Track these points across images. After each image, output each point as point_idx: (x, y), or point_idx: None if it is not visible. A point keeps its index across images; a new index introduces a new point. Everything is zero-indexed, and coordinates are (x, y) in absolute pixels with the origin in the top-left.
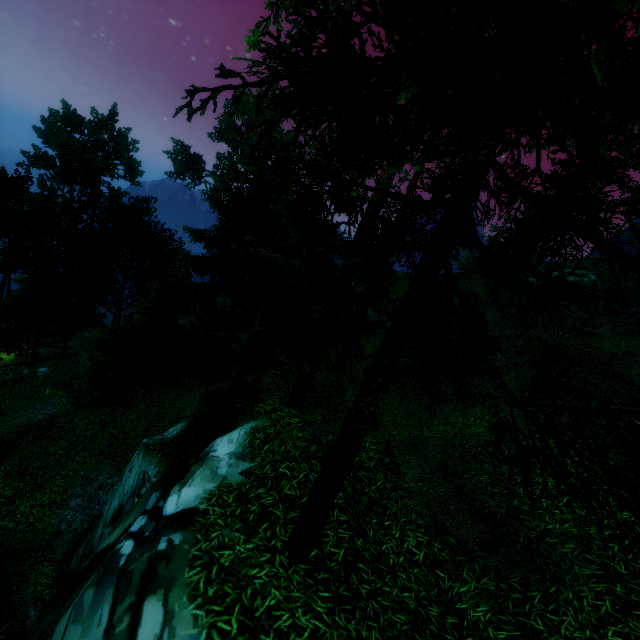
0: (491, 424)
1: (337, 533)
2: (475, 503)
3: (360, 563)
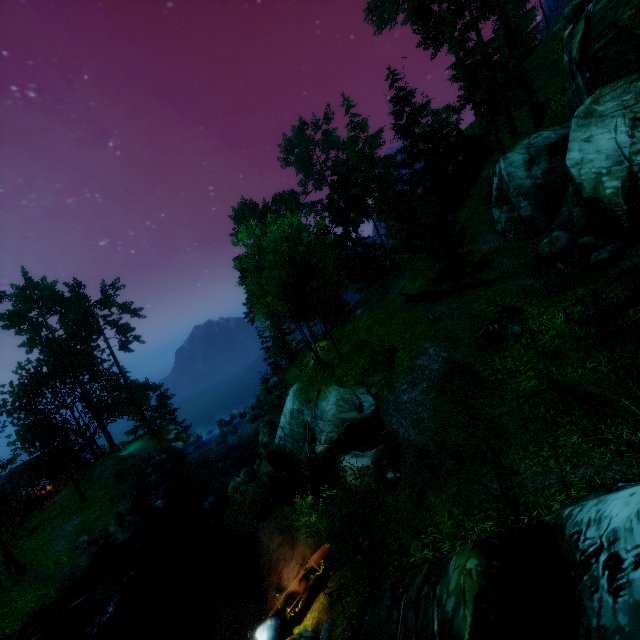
0: None
1: None
2: None
3: None
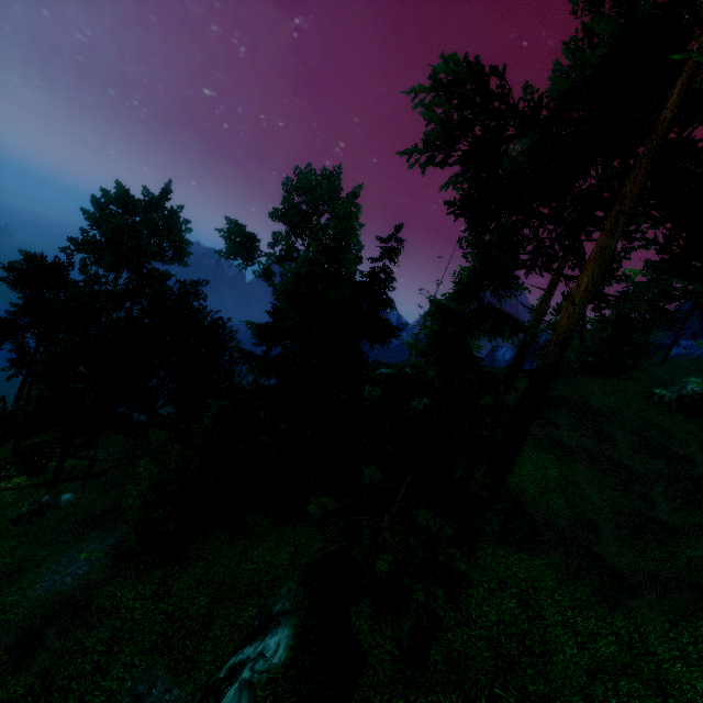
0: None
1: None
2: None
3: None
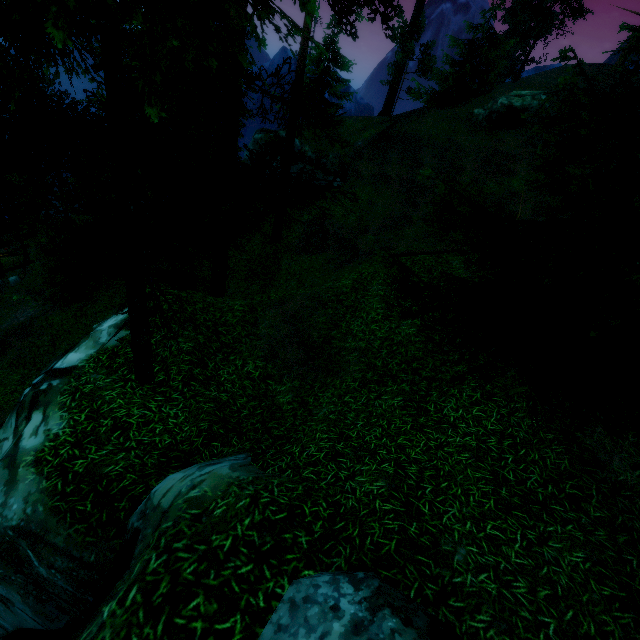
0: (360, 276)
1: (179, 367)
2: (304, 337)
3: (192, 382)
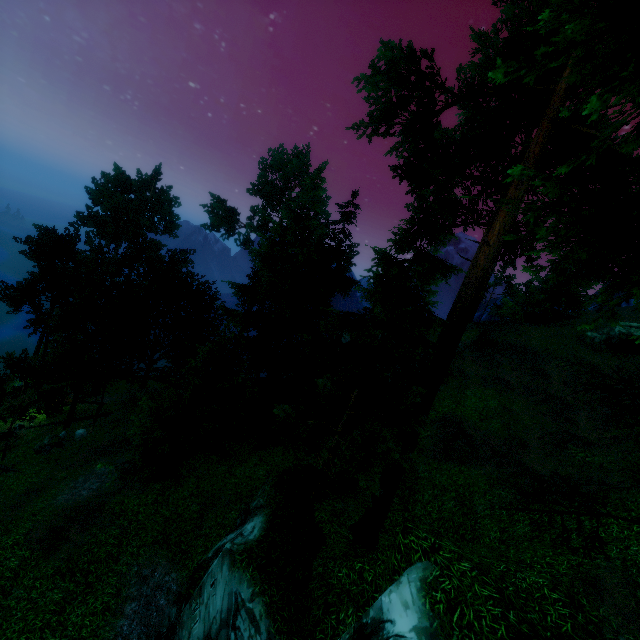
0: None
1: None
2: None
3: None
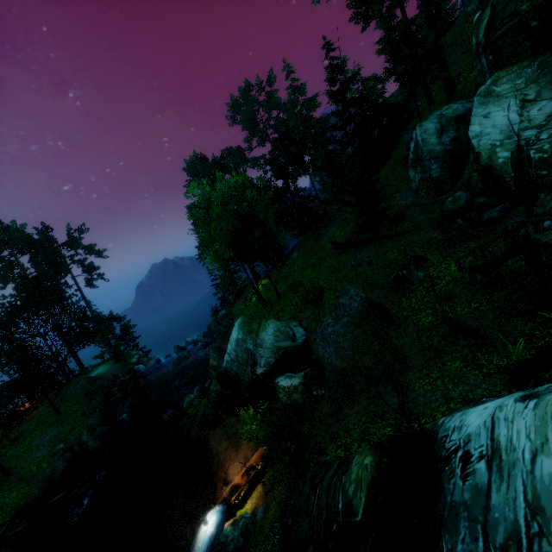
0: None
1: None
2: None
3: None
